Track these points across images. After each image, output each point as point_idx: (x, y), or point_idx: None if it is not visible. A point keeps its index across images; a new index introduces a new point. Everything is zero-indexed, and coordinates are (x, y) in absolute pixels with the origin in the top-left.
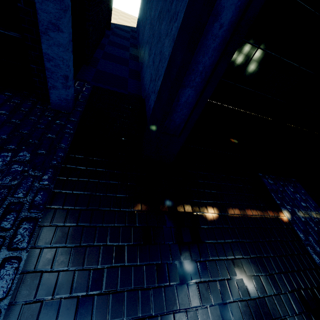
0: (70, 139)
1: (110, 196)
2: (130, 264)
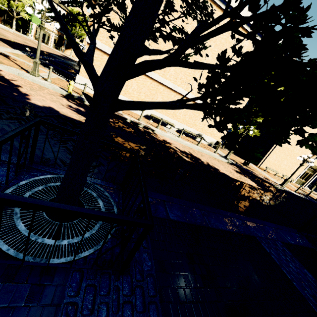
0: None
1: None
2: None
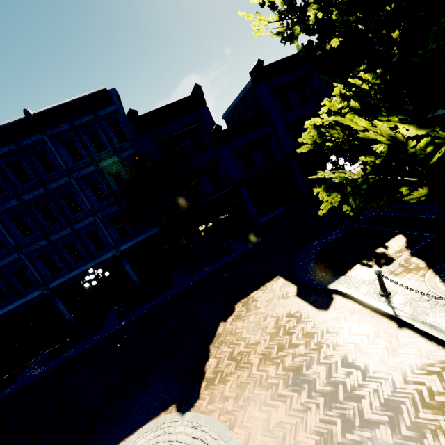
0: None
1: None
2: None
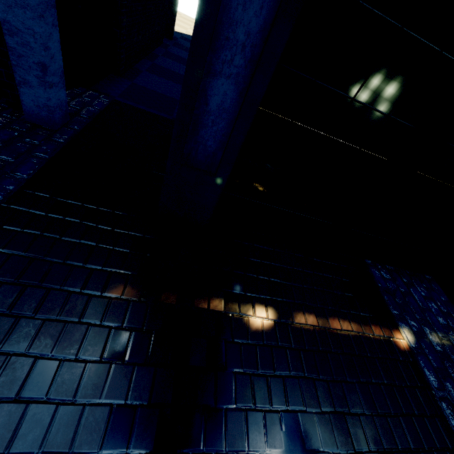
0: (38, 166)
1: (72, 265)
2: (60, 399)
